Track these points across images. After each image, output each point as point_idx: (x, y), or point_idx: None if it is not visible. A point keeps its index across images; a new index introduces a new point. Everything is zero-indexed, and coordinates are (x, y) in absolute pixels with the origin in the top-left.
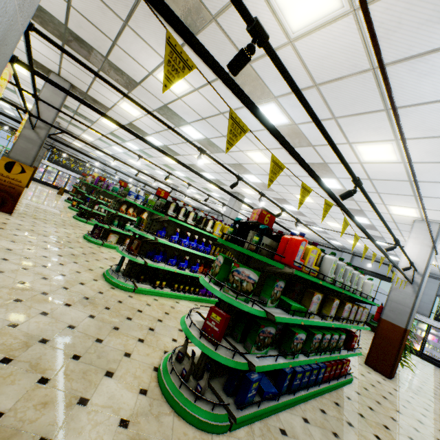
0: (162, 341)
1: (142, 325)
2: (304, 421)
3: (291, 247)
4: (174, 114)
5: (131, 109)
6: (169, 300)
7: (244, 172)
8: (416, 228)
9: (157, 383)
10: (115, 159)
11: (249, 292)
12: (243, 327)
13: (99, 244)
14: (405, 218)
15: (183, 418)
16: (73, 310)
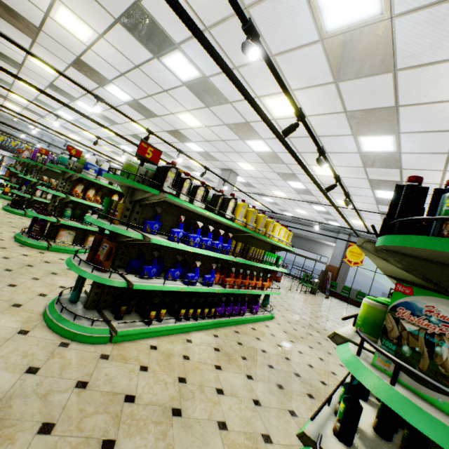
0: None
1: None
2: None
3: None
4: (152, 25)
5: (76, 24)
6: (175, 341)
7: (249, 136)
8: None
9: None
10: (58, 117)
11: None
12: None
13: (42, 248)
14: None
15: None
16: None
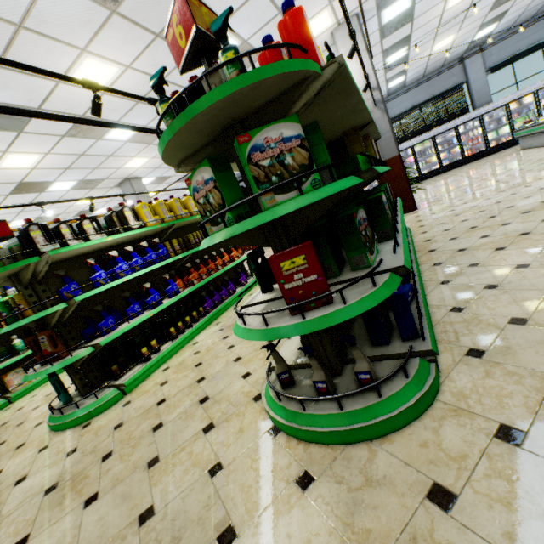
0: (235, 394)
1: (186, 411)
2: (447, 285)
3: (296, 36)
4: None
5: None
6: (183, 352)
7: (102, 129)
8: (339, 41)
9: (301, 444)
10: None
11: (308, 166)
12: (328, 249)
13: (3, 406)
14: (322, 40)
15: (390, 433)
16: (42, 537)
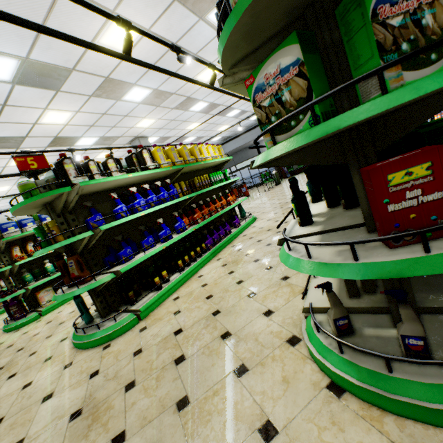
0: (261, 333)
1: (208, 346)
2: None
3: None
4: None
5: None
6: (190, 284)
7: (121, 91)
8: None
9: (388, 416)
10: None
11: None
12: None
13: (35, 318)
14: None
15: None
16: None
